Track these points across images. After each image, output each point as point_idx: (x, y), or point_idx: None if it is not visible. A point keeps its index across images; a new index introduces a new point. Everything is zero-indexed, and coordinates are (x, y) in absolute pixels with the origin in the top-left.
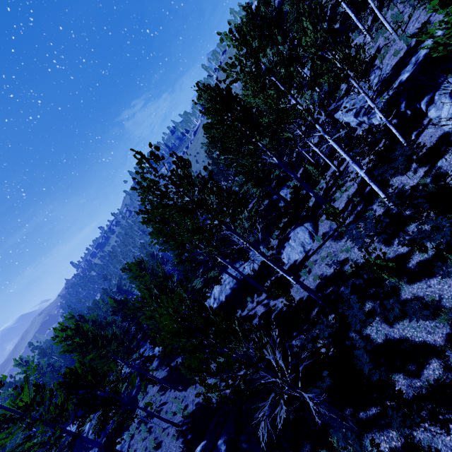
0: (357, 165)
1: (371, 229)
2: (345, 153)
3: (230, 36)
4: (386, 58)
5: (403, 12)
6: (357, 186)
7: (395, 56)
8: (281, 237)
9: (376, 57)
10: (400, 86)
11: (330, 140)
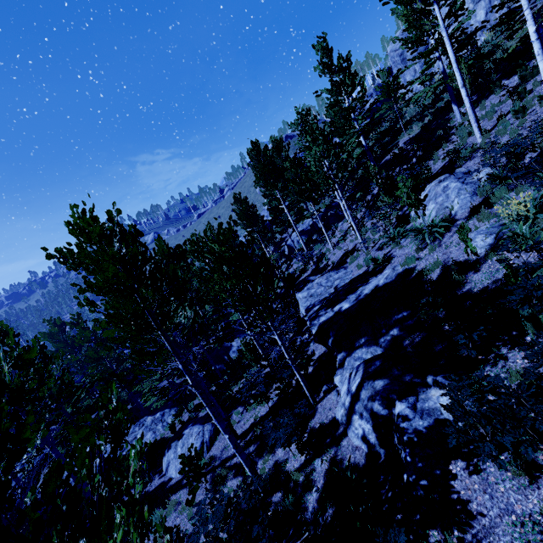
0: (221, 426)
1: (220, 519)
2: (208, 406)
3: (67, 223)
4: (354, 264)
5: (380, 228)
6: (269, 409)
7: (358, 269)
8: (192, 416)
9: (350, 255)
10: (337, 315)
11: (191, 383)
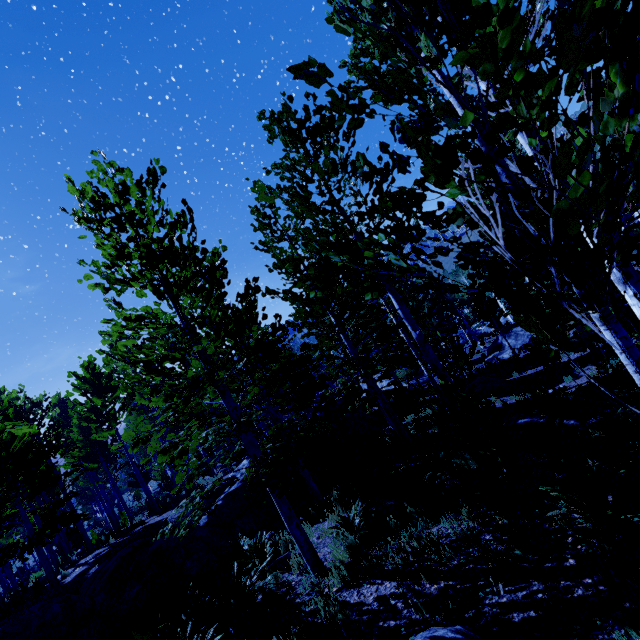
0: None
1: None
2: None
3: None
4: None
5: None
6: None
7: None
8: None
9: None
10: None
11: None
